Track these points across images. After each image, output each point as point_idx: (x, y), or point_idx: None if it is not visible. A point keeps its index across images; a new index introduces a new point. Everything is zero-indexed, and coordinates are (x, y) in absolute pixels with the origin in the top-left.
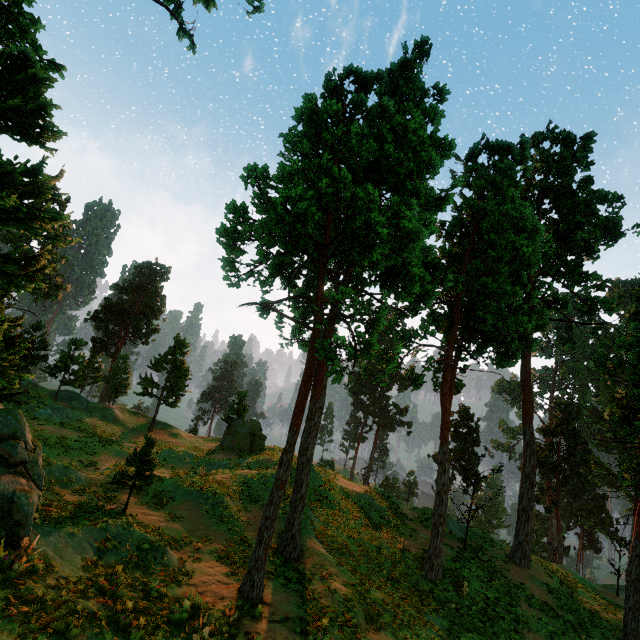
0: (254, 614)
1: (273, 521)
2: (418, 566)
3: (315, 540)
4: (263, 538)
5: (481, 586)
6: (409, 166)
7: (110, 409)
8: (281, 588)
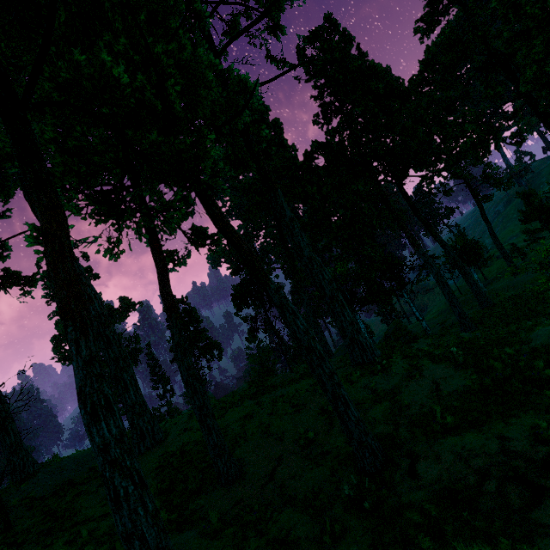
0: None
1: None
2: None
3: None
4: None
5: None
6: None
7: None
8: None
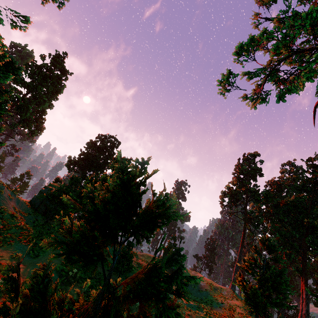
0: None
1: None
2: None
3: None
4: None
5: None
6: None
7: None
8: None
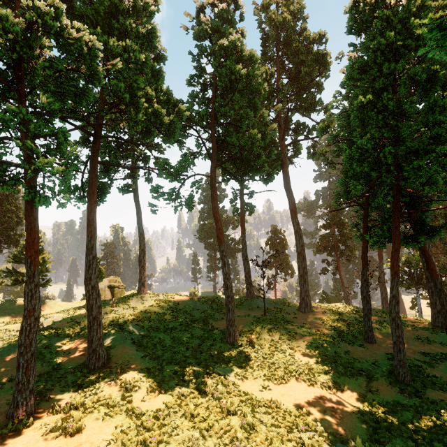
0: (2, 433)
1: (28, 346)
2: (222, 337)
3: (128, 346)
4: (20, 364)
5: (269, 334)
6: (104, 0)
7: None
8: (69, 396)
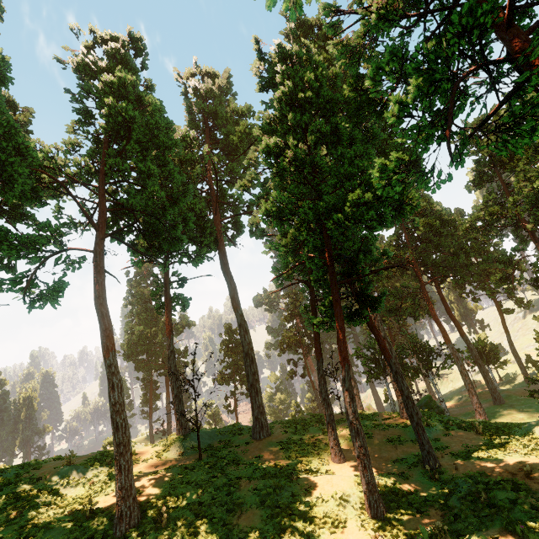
0: None
1: None
2: (109, 526)
3: None
4: None
5: (197, 494)
6: None
7: None
8: None
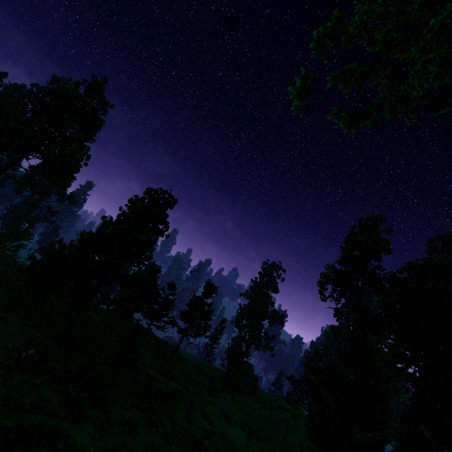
0: None
1: None
2: None
3: None
4: None
5: None
6: None
7: (148, 336)
8: None
